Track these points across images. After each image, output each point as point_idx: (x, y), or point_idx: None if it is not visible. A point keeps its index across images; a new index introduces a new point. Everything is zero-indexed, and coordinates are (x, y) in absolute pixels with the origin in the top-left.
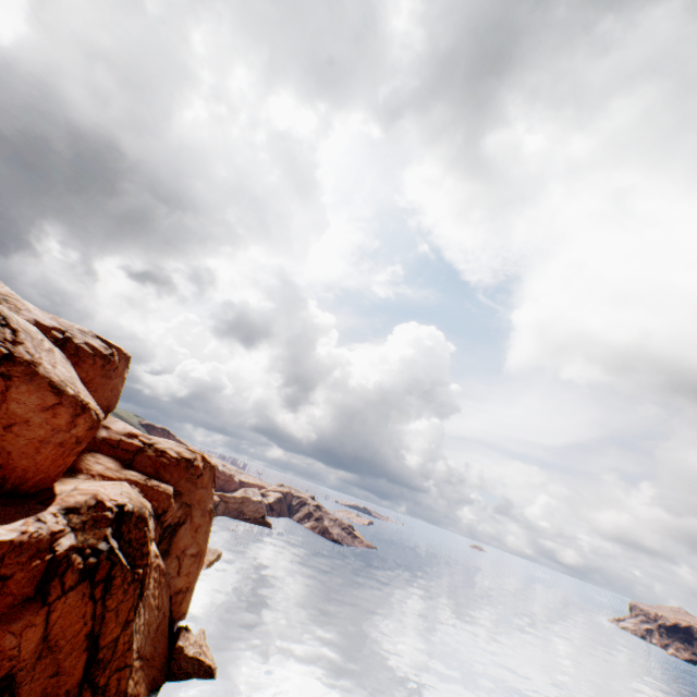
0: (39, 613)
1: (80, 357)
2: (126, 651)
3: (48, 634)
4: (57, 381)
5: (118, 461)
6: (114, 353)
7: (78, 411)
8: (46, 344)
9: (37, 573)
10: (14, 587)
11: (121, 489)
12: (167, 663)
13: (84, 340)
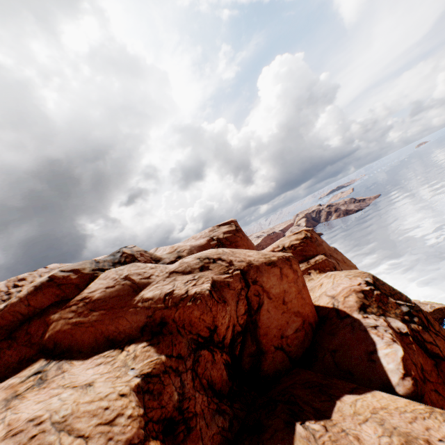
0: None
1: (233, 242)
2: None
3: None
4: (265, 261)
5: None
6: (234, 225)
7: (288, 263)
8: (226, 251)
9: (419, 351)
10: (426, 367)
11: (342, 277)
12: None
13: (220, 233)
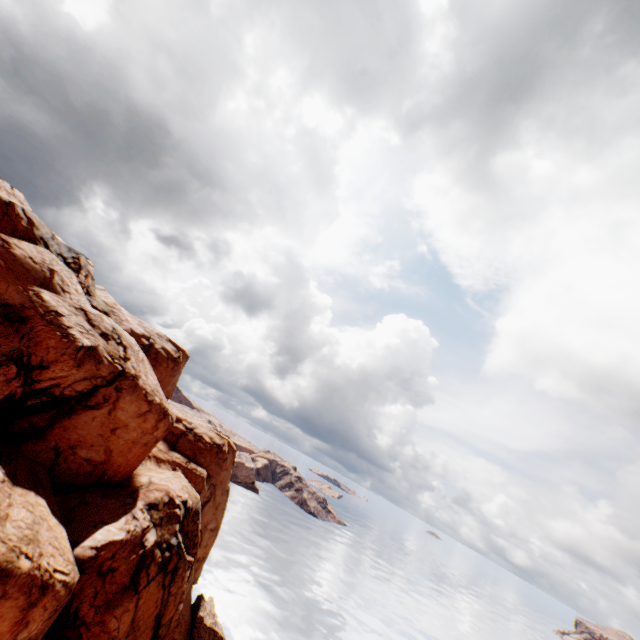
0: (132, 600)
1: (158, 361)
2: (175, 627)
3: (135, 617)
4: (149, 391)
5: (166, 442)
6: (181, 355)
7: (161, 416)
8: (140, 354)
9: (132, 565)
10: (118, 577)
11: (181, 483)
12: (189, 630)
13: (161, 345)
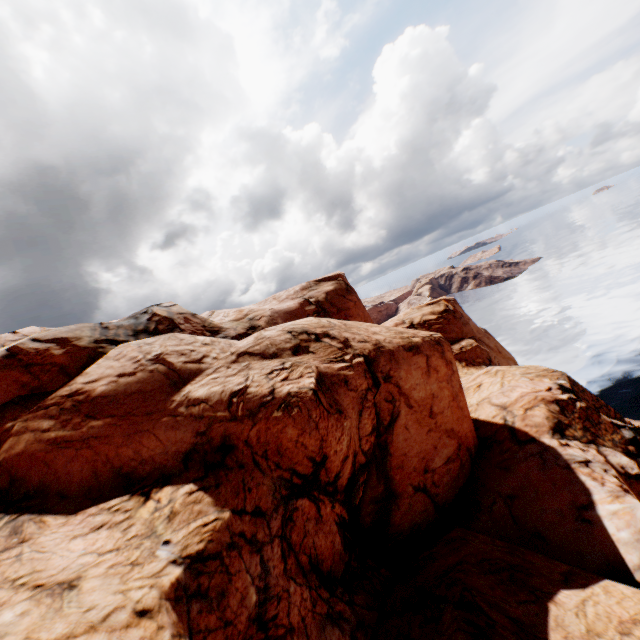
0: None
1: (342, 310)
2: None
3: None
4: (402, 343)
5: None
6: (344, 282)
7: (438, 350)
8: (334, 323)
9: None
10: None
11: (516, 376)
12: None
13: (321, 293)
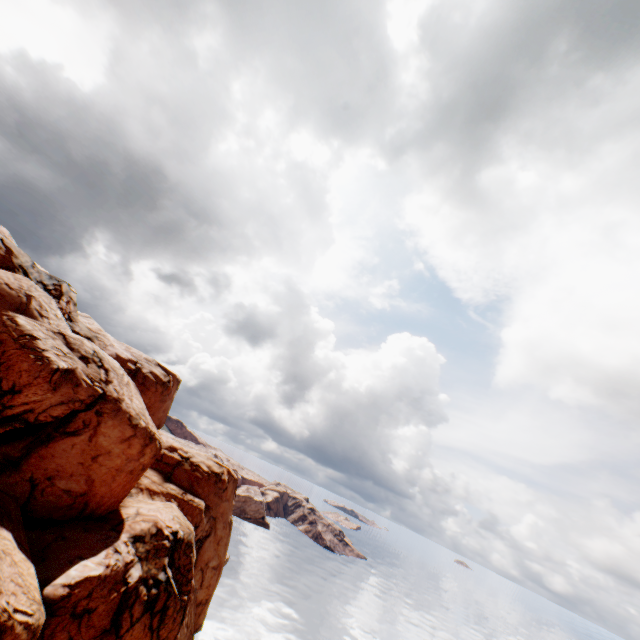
0: None
1: (146, 385)
2: None
3: None
4: (134, 415)
5: (160, 474)
6: (171, 379)
7: (147, 441)
8: (125, 378)
9: (113, 605)
10: (96, 619)
11: (172, 513)
12: None
13: (149, 369)
